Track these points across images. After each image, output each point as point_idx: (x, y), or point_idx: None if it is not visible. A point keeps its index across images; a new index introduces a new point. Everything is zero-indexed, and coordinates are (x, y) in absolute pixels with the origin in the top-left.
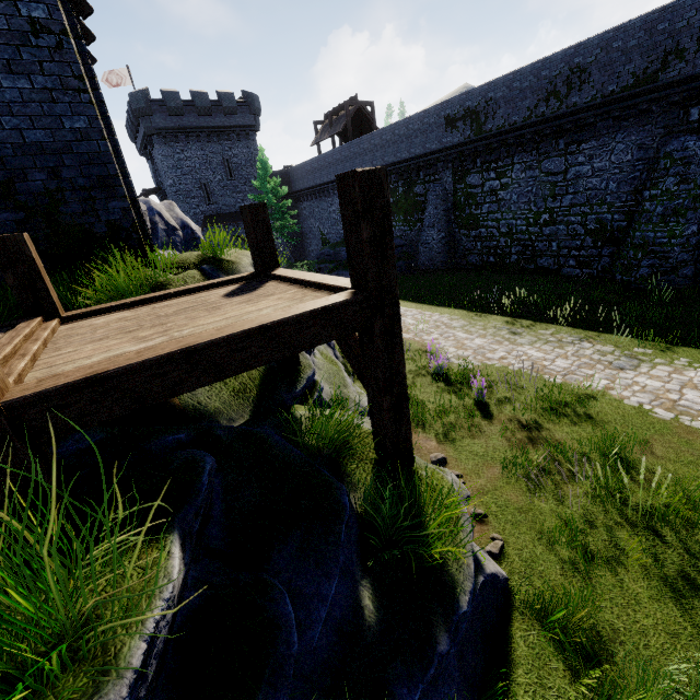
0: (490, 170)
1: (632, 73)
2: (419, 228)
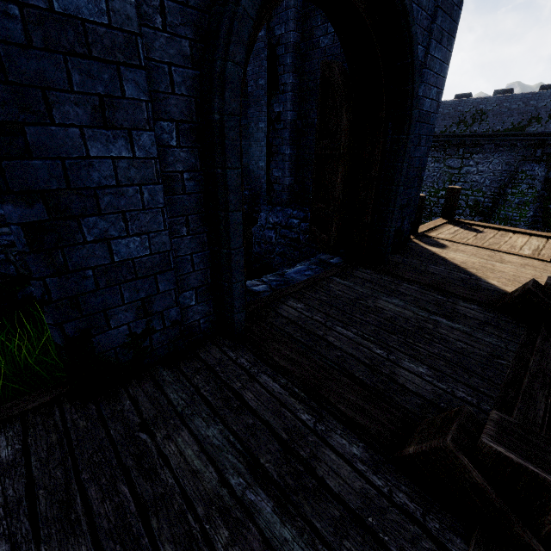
0: None
1: (511, 123)
2: None
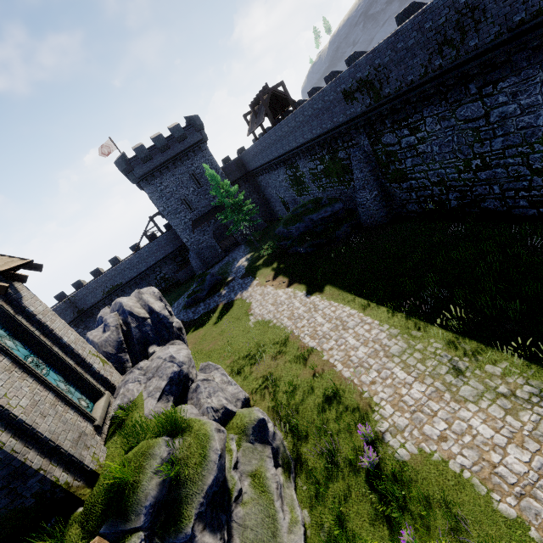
0: (402, 127)
1: None
2: (353, 186)
